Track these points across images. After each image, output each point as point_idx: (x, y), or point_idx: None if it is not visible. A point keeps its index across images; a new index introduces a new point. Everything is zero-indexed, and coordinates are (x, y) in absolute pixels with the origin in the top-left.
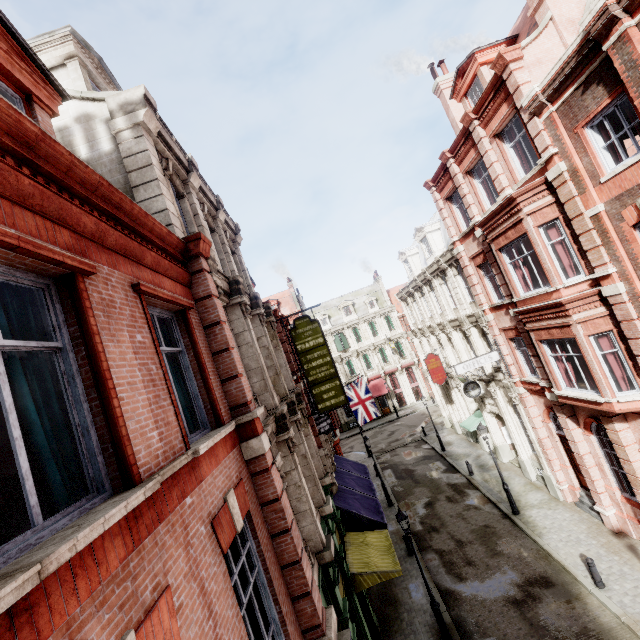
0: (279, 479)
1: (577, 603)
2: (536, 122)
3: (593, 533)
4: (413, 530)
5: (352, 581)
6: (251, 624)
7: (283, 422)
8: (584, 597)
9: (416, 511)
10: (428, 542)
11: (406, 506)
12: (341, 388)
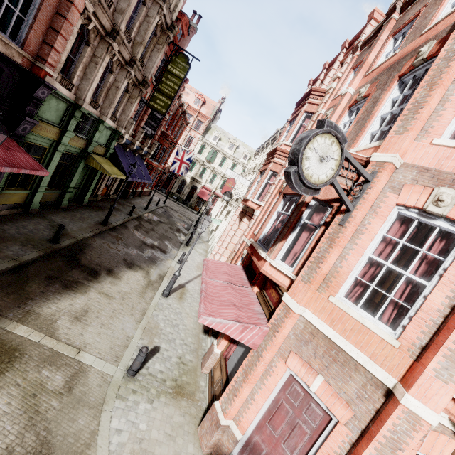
0: (81, 6)
1: (164, 258)
2: (349, 57)
3: (201, 264)
4: (142, 217)
5: (88, 157)
6: (17, 3)
7: (115, 35)
8: (169, 260)
9: (152, 218)
10: (142, 221)
11: (151, 215)
12: (168, 106)
